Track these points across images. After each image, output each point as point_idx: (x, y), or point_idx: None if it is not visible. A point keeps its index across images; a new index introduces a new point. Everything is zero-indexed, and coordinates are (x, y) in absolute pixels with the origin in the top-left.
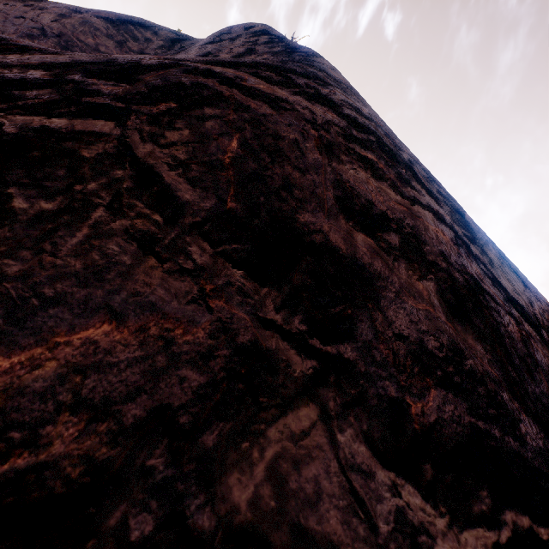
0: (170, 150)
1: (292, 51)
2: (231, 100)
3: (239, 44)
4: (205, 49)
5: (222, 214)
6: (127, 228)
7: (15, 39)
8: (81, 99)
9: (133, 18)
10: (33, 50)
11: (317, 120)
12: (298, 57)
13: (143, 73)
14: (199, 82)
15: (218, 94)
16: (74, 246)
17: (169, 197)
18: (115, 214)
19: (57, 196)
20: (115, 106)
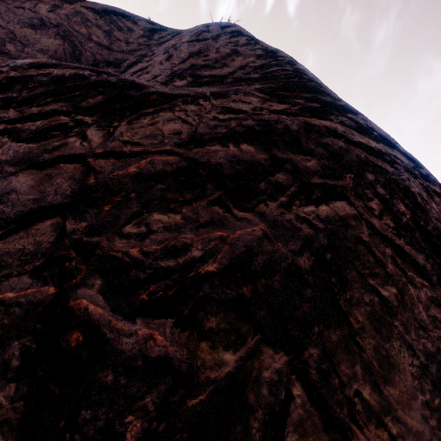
0: (384, 221)
1: (273, 56)
2: (369, 163)
3: (223, 44)
4: (194, 47)
5: (439, 271)
6: (427, 297)
7: (142, 84)
8: (311, 181)
9: (114, 9)
10: (170, 98)
11: (407, 168)
12: (289, 67)
13: (304, 141)
14: (342, 147)
15: (359, 158)
16: (427, 320)
17: (416, 265)
18: (415, 287)
19: (388, 281)
20: (330, 185)
